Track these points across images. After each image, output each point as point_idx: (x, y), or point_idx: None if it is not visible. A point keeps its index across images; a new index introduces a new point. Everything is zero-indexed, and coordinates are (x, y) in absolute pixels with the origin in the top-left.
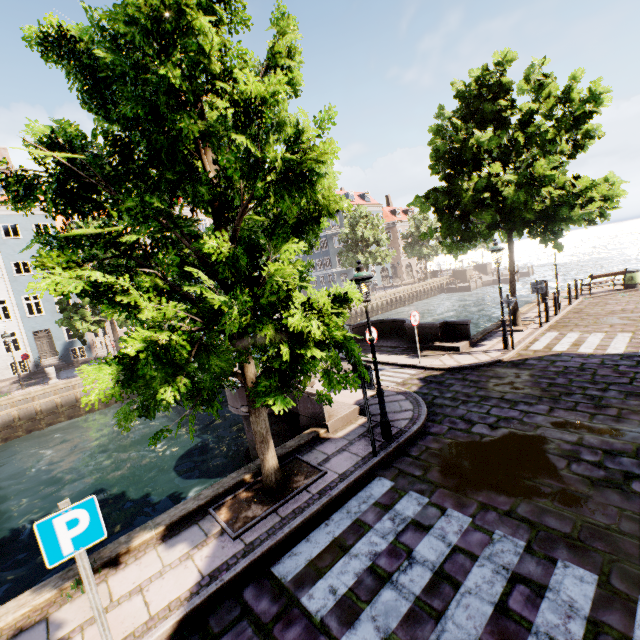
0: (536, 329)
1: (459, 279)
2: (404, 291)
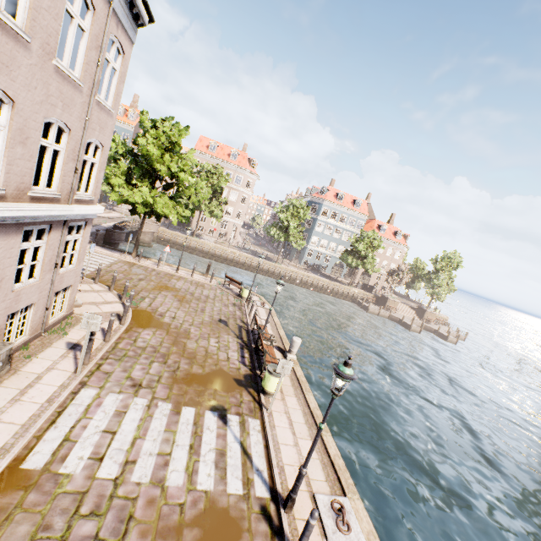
0: (122, 257)
1: (381, 303)
2: (309, 277)
